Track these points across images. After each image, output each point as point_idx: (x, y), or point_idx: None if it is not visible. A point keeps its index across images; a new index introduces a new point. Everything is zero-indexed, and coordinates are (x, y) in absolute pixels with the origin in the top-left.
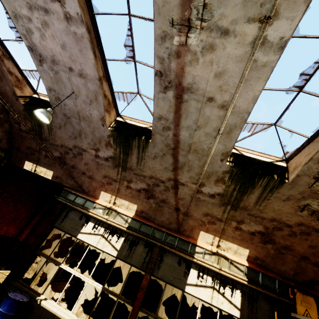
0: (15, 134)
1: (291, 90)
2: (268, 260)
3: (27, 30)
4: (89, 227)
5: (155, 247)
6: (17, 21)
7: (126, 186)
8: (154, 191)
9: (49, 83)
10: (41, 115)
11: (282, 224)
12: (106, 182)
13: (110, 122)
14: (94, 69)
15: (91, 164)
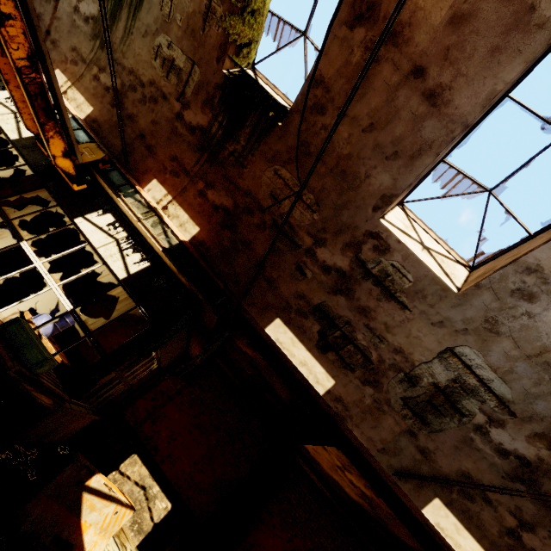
0: None
1: None
2: (106, 127)
3: None
4: None
5: None
6: None
7: None
8: None
9: None
10: None
11: (138, 81)
12: None
13: None
14: None
15: None
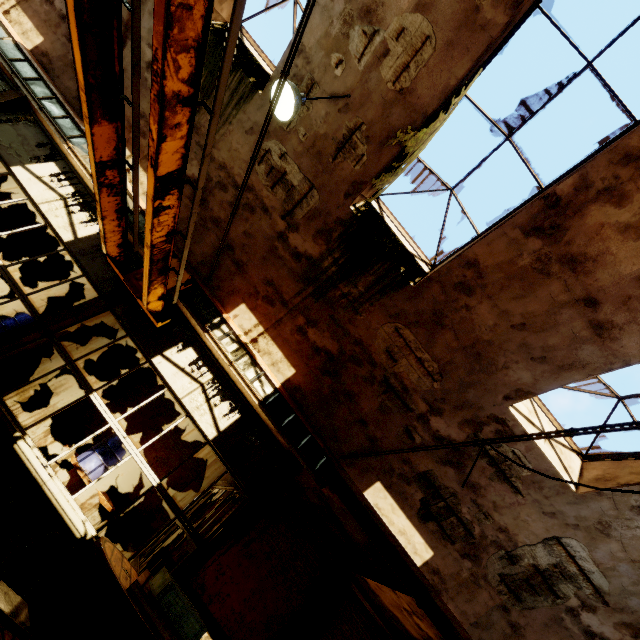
0: None
1: None
2: (182, 227)
3: None
4: None
5: (14, 92)
6: None
7: None
8: None
9: None
10: None
11: (231, 180)
12: None
13: None
14: None
15: None
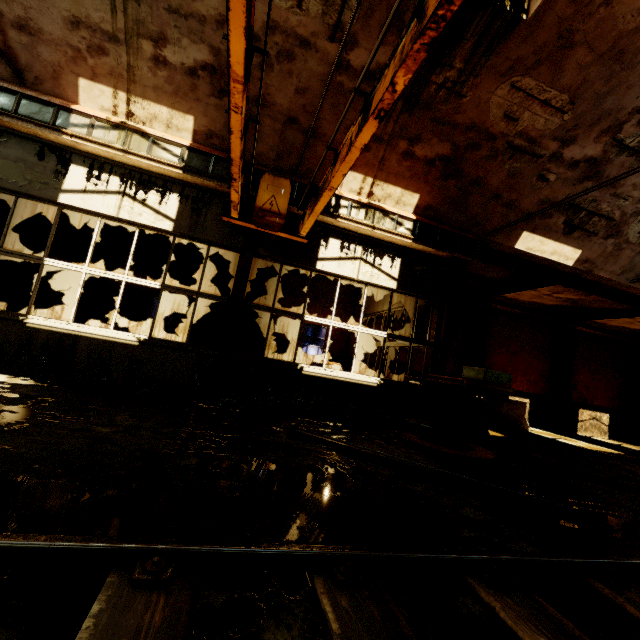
0: None
1: None
2: None
3: None
4: None
5: None
6: None
7: None
8: None
9: None
10: None
11: None
12: None
13: None
14: None
15: None
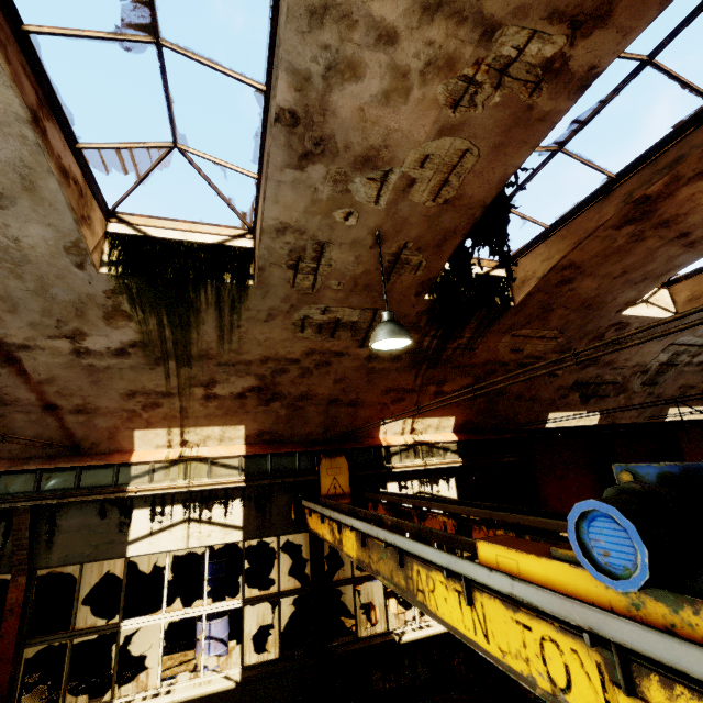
0: None
1: (131, 39)
2: (281, 428)
3: None
4: None
5: (18, 516)
6: None
7: None
8: None
9: None
10: None
11: (284, 362)
12: None
13: None
14: None
15: None
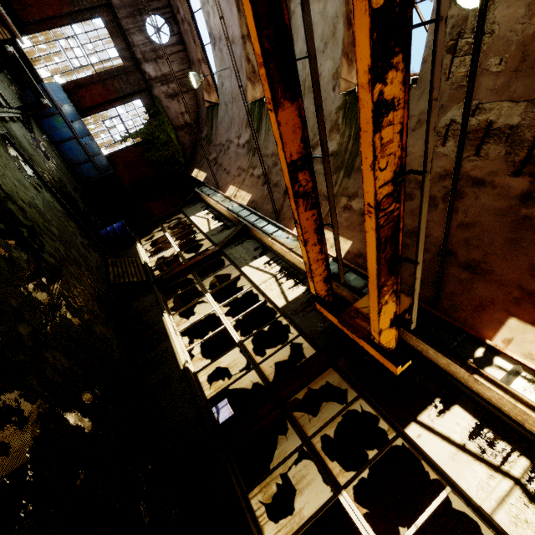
0: (198, 145)
1: None
2: None
3: (208, 14)
4: (203, 213)
5: (240, 225)
6: (204, 10)
7: (250, 175)
8: (271, 174)
9: (219, 69)
10: (192, 78)
11: (413, 184)
12: (237, 175)
13: (254, 98)
14: (238, 26)
15: (233, 158)
